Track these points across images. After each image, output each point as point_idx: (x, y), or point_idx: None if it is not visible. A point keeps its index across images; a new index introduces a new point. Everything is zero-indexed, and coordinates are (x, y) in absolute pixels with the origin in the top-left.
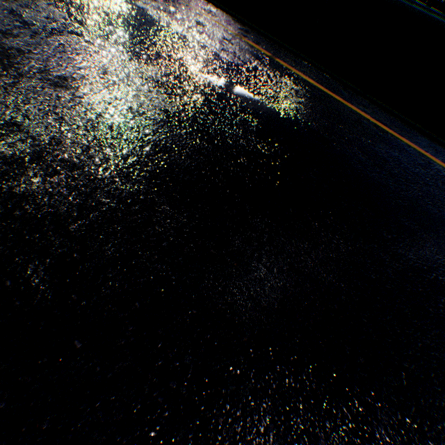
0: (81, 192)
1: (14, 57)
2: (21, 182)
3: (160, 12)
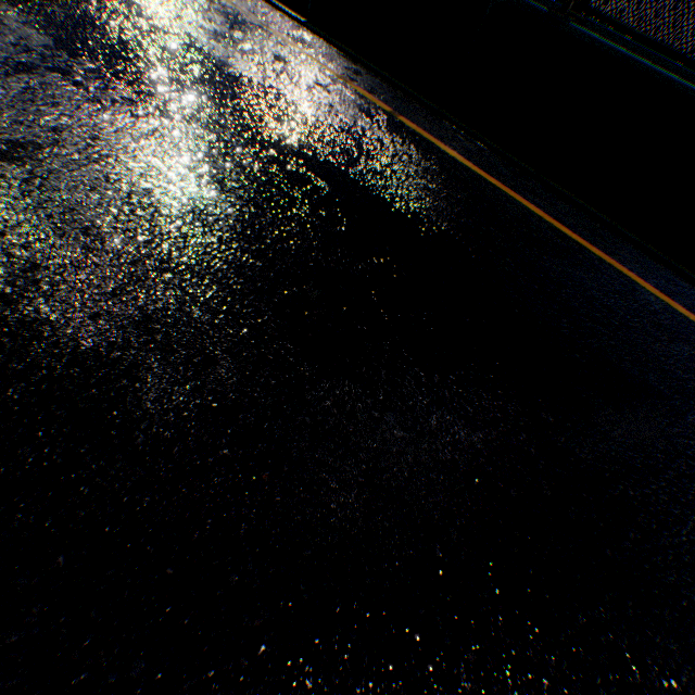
0: (3, 347)
1: None
2: None
3: (217, 38)
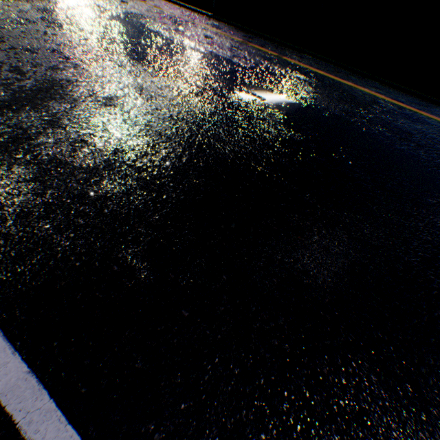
0: (151, 190)
1: (66, 87)
2: (101, 186)
3: (172, 32)
